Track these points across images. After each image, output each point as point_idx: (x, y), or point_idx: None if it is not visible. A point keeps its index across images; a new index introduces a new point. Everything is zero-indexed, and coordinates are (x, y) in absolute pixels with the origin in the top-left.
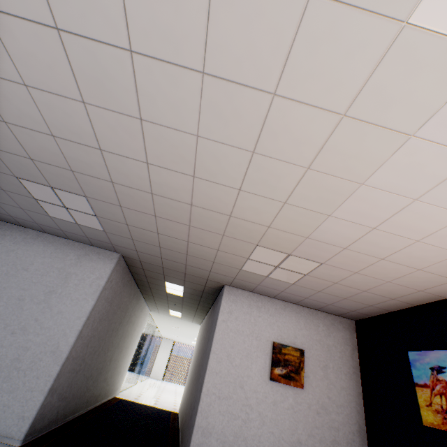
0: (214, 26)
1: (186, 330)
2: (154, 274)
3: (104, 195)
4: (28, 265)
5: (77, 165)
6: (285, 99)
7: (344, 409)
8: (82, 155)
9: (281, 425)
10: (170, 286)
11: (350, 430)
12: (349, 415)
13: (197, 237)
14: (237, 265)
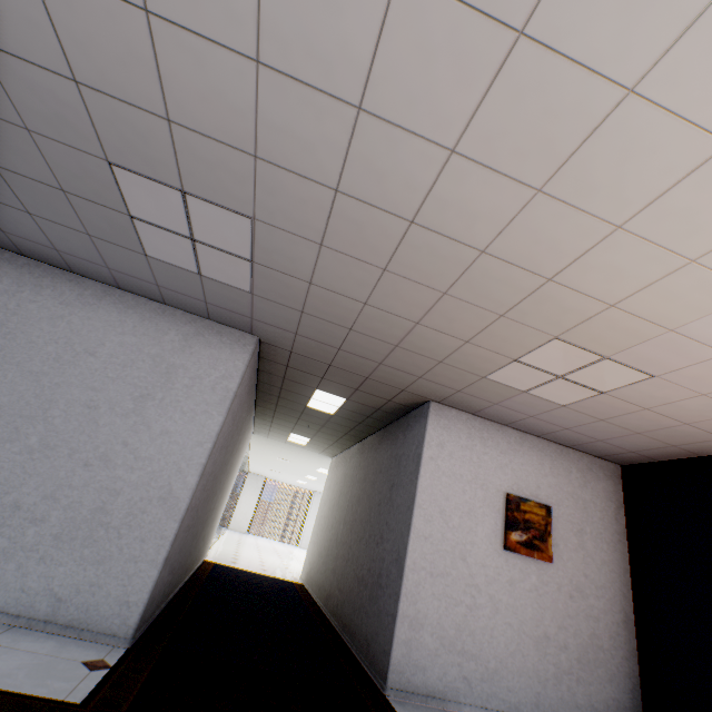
0: None
1: (299, 463)
2: (301, 376)
3: (297, 219)
4: (95, 345)
5: (275, 143)
6: None
7: (606, 592)
8: (304, 119)
9: (521, 614)
10: (319, 397)
11: (613, 620)
12: (612, 600)
13: (442, 317)
14: (483, 370)
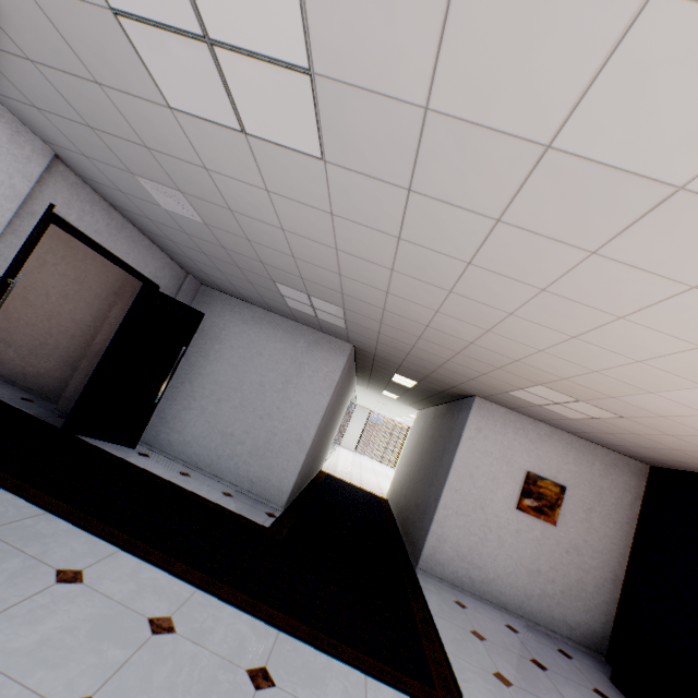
0: (573, 275)
1: (394, 408)
2: (384, 366)
3: (366, 313)
4: (262, 349)
5: (351, 292)
6: (632, 323)
7: (601, 556)
8: (363, 290)
9: (521, 552)
10: (398, 378)
11: (602, 576)
12: (606, 563)
13: (462, 361)
14: (502, 389)
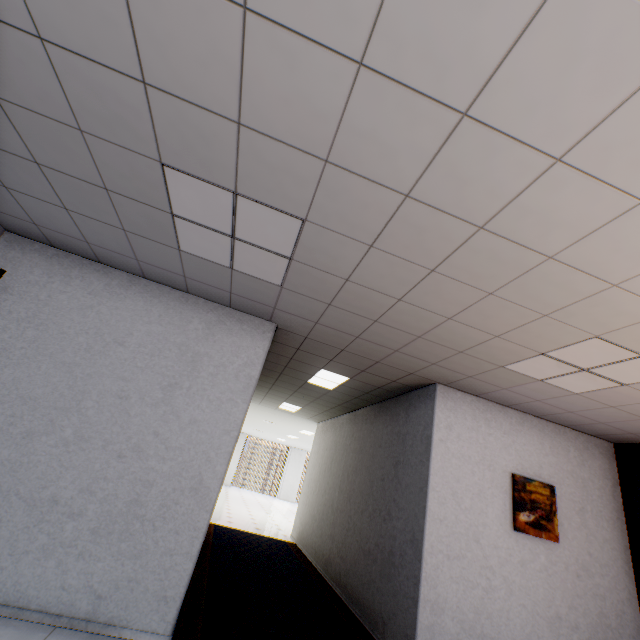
0: None
1: (284, 425)
2: (310, 358)
3: (352, 222)
4: (124, 335)
5: (353, 148)
6: None
7: (609, 570)
8: (394, 125)
9: (534, 595)
10: (322, 375)
11: (618, 598)
12: (616, 578)
13: (478, 314)
14: (503, 361)
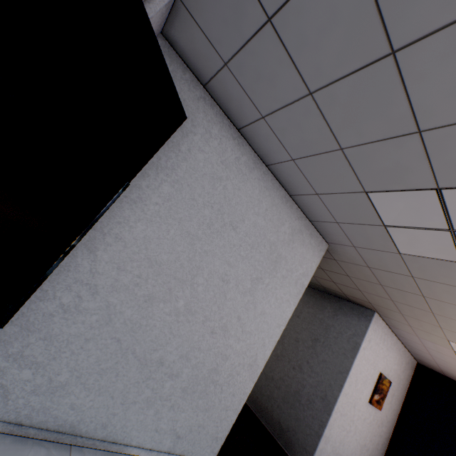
0: None
1: None
2: None
3: None
4: (238, 220)
5: None
6: None
7: (388, 424)
8: None
9: (361, 434)
10: None
11: (385, 437)
12: (388, 428)
13: None
14: None
